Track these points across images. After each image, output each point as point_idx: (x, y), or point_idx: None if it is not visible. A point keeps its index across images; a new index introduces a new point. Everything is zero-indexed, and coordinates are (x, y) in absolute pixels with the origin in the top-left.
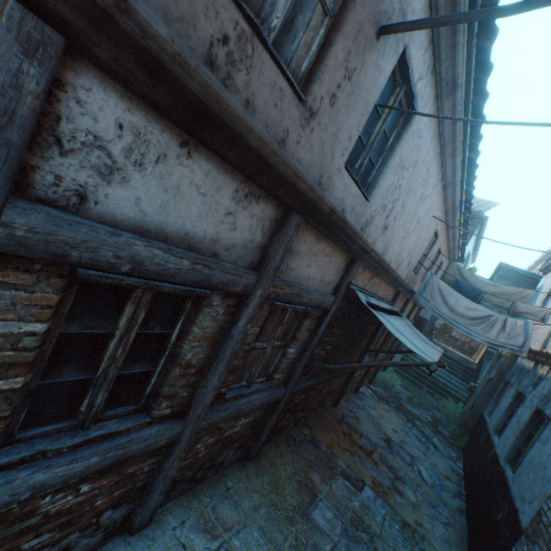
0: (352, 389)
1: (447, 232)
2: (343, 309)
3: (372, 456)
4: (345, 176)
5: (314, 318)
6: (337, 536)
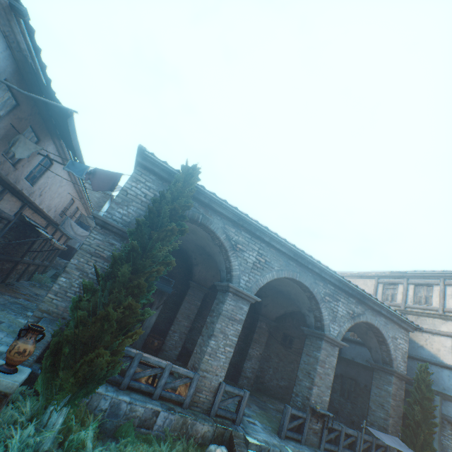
0: (16, 278)
1: (81, 200)
2: (18, 223)
3: (26, 295)
4: (25, 180)
5: (4, 224)
6: (7, 302)
